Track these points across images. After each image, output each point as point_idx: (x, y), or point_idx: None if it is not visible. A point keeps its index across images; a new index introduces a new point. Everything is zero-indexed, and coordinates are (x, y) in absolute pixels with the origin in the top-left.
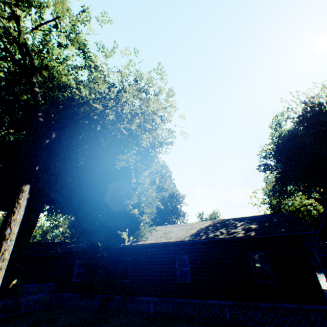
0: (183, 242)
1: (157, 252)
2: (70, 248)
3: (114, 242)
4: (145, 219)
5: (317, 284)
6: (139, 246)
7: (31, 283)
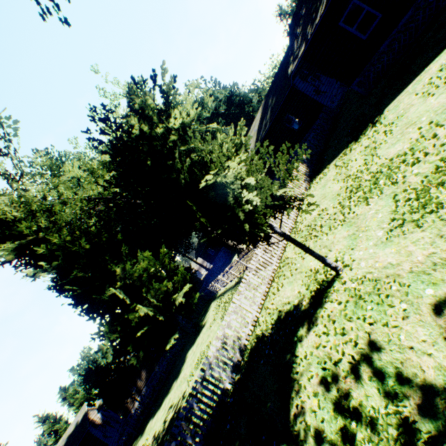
0: None
1: None
2: None
3: None
4: None
5: (316, 102)
6: None
7: None
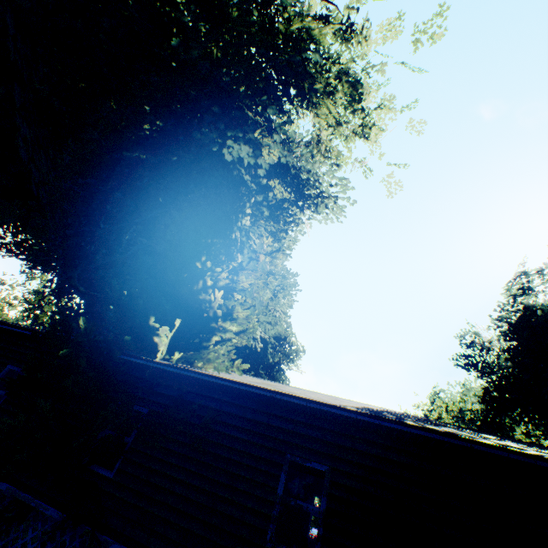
0: (336, 414)
1: (233, 421)
2: (7, 322)
3: (125, 340)
4: (229, 330)
5: None
6: (189, 385)
7: None
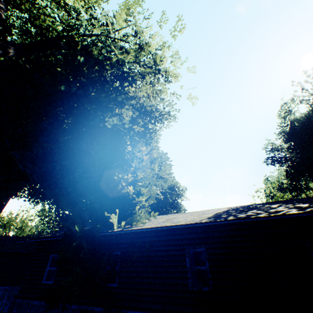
0: (198, 226)
1: (158, 243)
2: (42, 237)
3: (98, 227)
4: (142, 201)
5: None
6: (133, 234)
7: (2, 285)
